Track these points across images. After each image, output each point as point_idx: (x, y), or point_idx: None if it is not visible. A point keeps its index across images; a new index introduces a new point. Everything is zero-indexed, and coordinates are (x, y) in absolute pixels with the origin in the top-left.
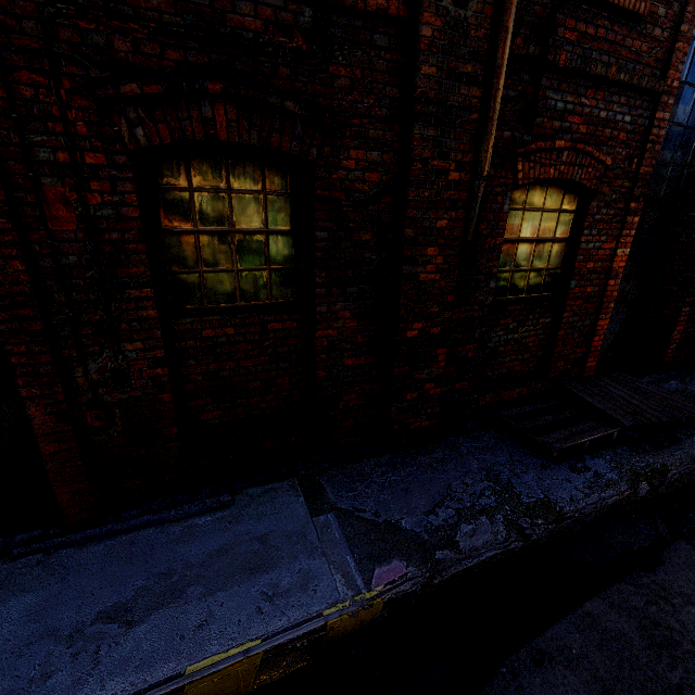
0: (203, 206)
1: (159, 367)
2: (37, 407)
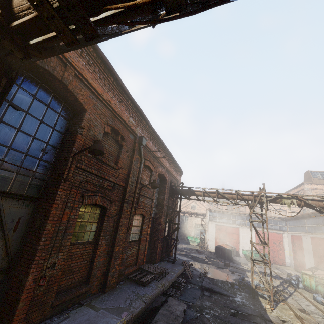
0: (84, 215)
1: (63, 261)
2: (31, 277)
